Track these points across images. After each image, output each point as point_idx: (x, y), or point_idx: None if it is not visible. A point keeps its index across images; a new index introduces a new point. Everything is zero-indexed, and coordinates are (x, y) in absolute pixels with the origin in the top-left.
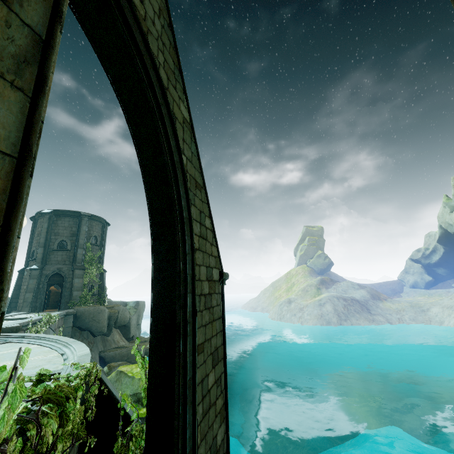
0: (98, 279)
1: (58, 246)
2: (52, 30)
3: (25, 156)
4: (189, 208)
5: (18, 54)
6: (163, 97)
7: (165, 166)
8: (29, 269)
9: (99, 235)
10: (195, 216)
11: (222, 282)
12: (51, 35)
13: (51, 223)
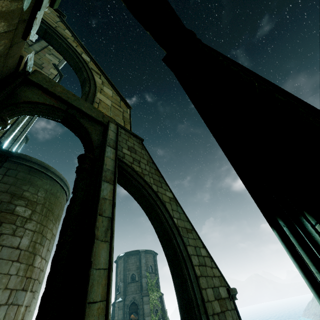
0: (159, 302)
1: (131, 279)
2: (113, 212)
3: (110, 266)
4: (186, 248)
5: (105, 229)
6: (156, 196)
7: (166, 229)
8: (117, 302)
9: (153, 263)
10: (192, 252)
11: (232, 298)
12: (113, 214)
13: (125, 262)
